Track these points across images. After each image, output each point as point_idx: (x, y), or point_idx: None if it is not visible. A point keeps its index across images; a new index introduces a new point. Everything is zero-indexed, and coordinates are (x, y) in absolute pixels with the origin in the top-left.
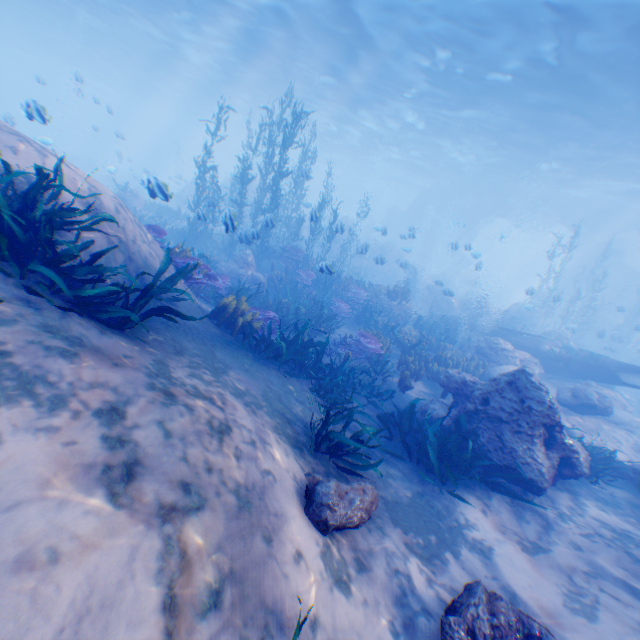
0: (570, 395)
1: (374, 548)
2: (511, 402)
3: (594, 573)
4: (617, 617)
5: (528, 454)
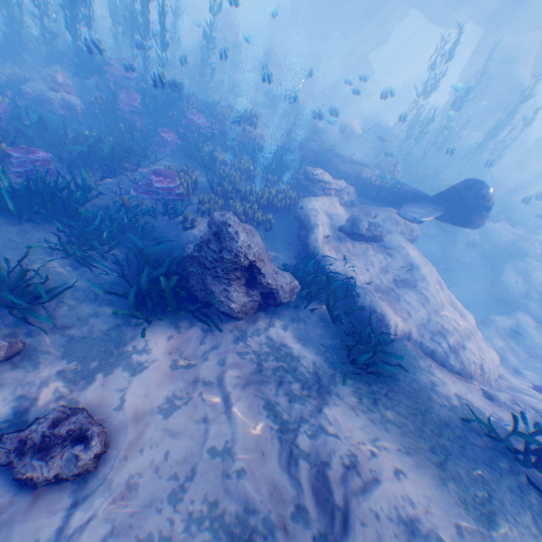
0: (351, 226)
1: (7, 383)
2: (212, 252)
3: (210, 382)
4: (188, 414)
5: (224, 293)
